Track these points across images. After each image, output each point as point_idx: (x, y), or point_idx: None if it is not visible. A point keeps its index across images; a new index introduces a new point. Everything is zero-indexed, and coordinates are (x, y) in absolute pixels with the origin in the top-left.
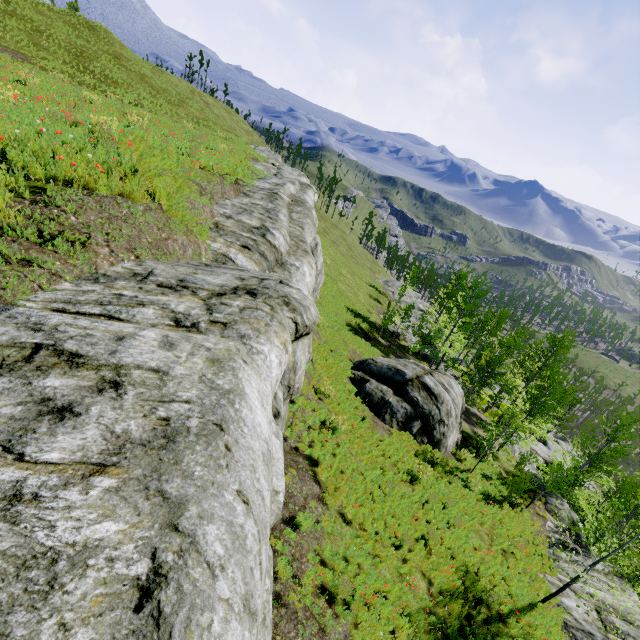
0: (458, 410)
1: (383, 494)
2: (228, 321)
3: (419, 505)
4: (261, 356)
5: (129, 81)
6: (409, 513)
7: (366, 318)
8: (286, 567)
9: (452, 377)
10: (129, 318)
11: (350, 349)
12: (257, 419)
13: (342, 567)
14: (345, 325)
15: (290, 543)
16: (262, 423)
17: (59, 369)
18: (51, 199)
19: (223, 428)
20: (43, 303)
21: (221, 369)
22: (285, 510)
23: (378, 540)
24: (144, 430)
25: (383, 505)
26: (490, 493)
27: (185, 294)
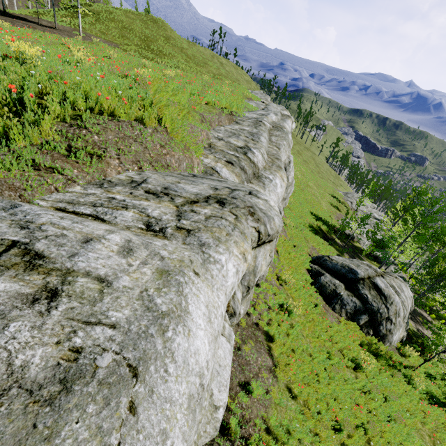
0: (407, 312)
1: (328, 377)
2: (192, 228)
3: (361, 392)
4: (217, 265)
5: (173, 53)
6: (351, 399)
7: (326, 222)
8: (236, 427)
9: (403, 281)
10: (111, 219)
11: (310, 246)
12: (194, 345)
13: (284, 440)
14: (308, 226)
15: (242, 405)
16: (201, 347)
17: (14, 270)
18: (82, 122)
19: (138, 372)
20: (52, 202)
21: (166, 283)
22: (241, 375)
23: (319, 419)
24: (45, 365)
25: (327, 387)
26: (433, 394)
27: (164, 200)
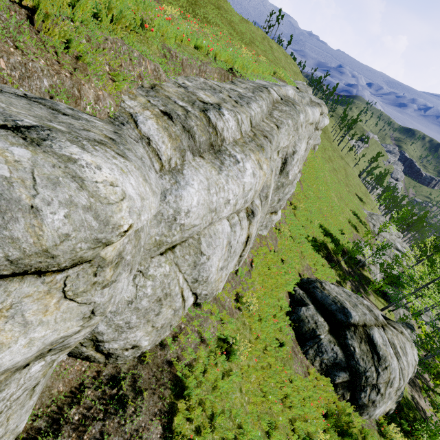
0: (403, 383)
1: None
2: None
3: None
4: None
5: (219, 23)
6: None
7: (336, 240)
8: None
9: (410, 339)
10: None
11: (305, 264)
12: None
13: None
14: (310, 240)
15: None
16: None
17: None
18: None
19: None
20: None
21: None
22: None
23: None
24: None
25: None
26: None
27: None
